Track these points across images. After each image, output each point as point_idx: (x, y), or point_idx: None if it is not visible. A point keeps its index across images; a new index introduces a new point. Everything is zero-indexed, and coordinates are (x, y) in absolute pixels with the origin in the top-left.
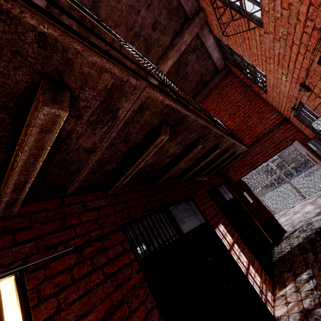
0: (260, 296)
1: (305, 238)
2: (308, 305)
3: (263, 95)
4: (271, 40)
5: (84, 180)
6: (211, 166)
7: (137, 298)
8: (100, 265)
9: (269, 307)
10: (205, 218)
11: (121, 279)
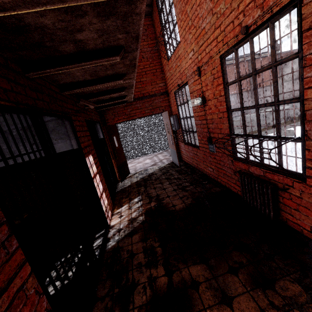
0: (105, 213)
1: (142, 178)
2: (134, 216)
3: (164, 61)
4: (208, 9)
5: None
6: (101, 96)
7: None
8: None
9: (108, 220)
10: (79, 144)
11: None
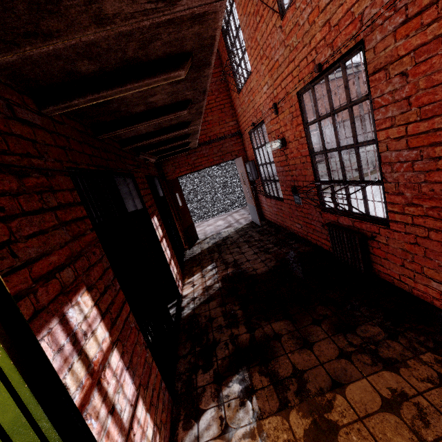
0: (176, 281)
1: (214, 243)
2: (209, 284)
3: (234, 94)
4: (280, 40)
5: (30, 60)
6: (162, 147)
7: (94, 255)
8: (51, 207)
9: (180, 290)
10: (144, 204)
11: (77, 231)
